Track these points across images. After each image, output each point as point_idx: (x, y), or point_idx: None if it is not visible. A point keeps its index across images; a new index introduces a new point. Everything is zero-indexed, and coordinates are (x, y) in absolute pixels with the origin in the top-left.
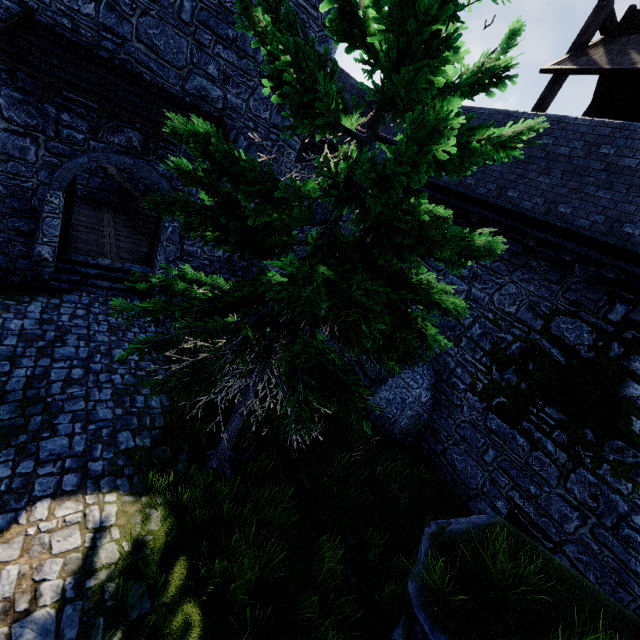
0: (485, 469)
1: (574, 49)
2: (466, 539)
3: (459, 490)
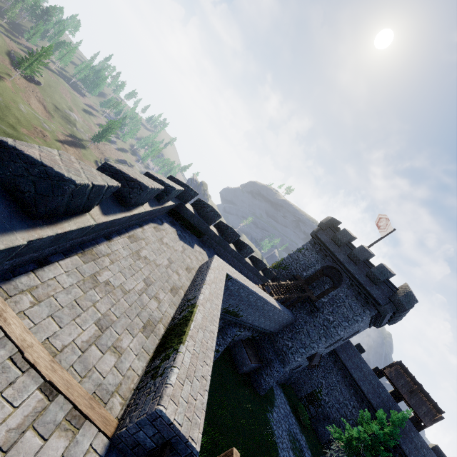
0: None
1: (390, 367)
2: None
3: None
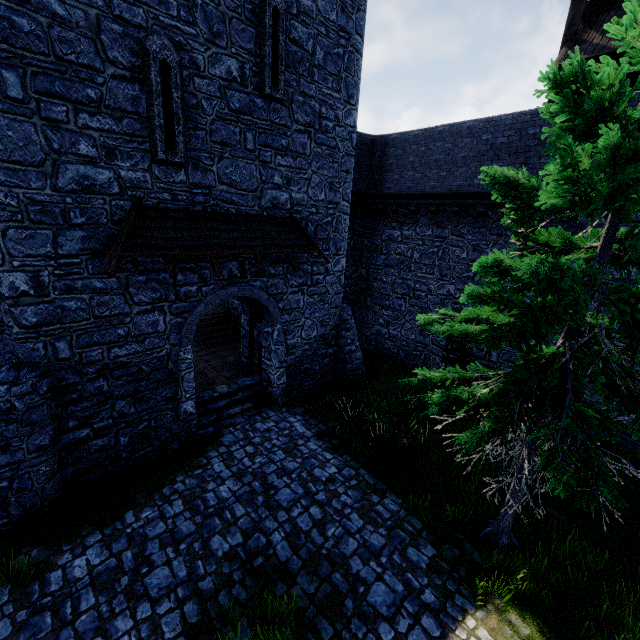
0: None
1: (567, 40)
2: None
3: None
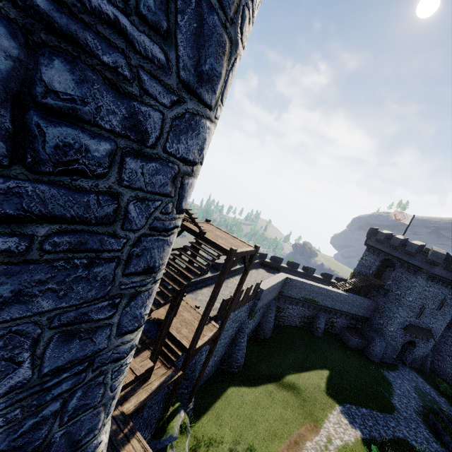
0: None
1: None
2: None
3: None
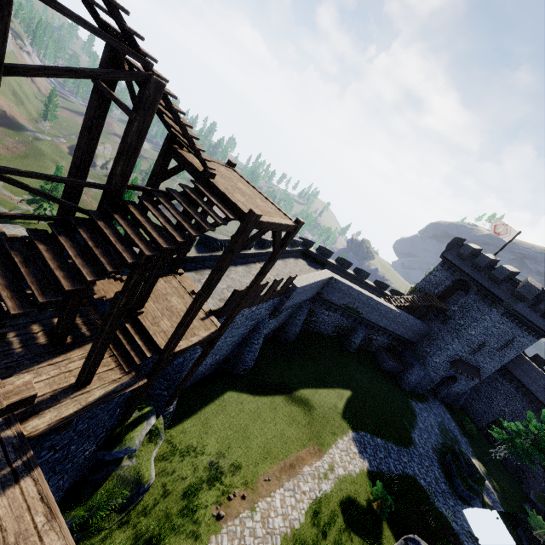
0: (540, 487)
1: None
2: (541, 494)
3: (530, 490)
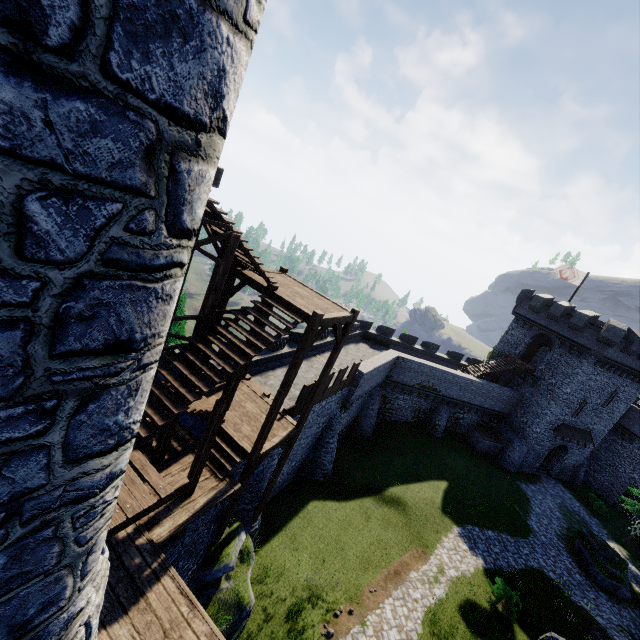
0: None
1: None
2: None
3: None
